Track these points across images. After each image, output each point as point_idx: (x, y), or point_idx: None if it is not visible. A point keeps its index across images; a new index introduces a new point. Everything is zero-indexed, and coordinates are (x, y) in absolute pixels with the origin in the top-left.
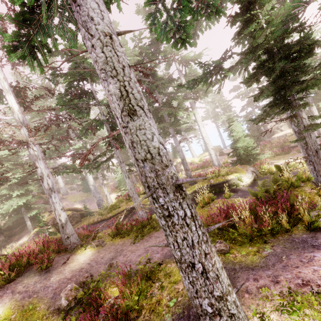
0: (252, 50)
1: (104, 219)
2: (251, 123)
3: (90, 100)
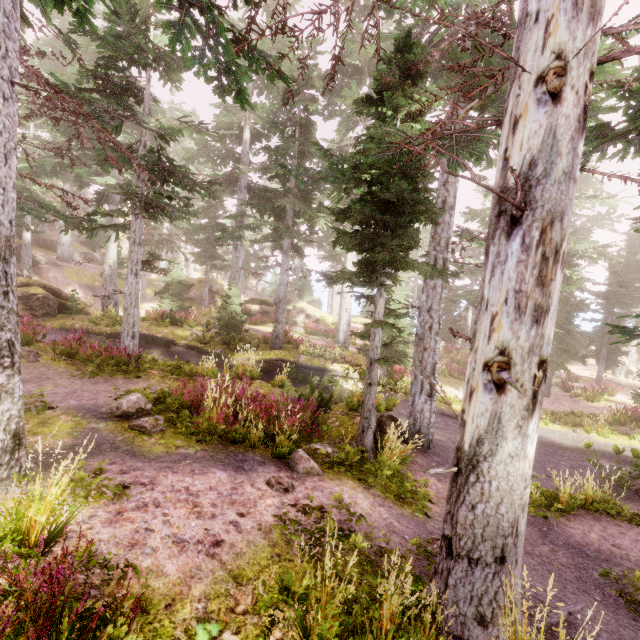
0: (358, 167)
1: (92, 331)
2: (450, 304)
3: (122, 108)
